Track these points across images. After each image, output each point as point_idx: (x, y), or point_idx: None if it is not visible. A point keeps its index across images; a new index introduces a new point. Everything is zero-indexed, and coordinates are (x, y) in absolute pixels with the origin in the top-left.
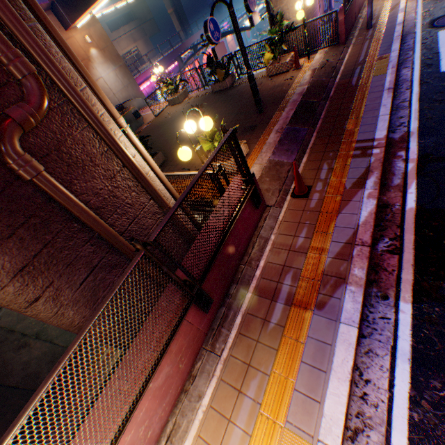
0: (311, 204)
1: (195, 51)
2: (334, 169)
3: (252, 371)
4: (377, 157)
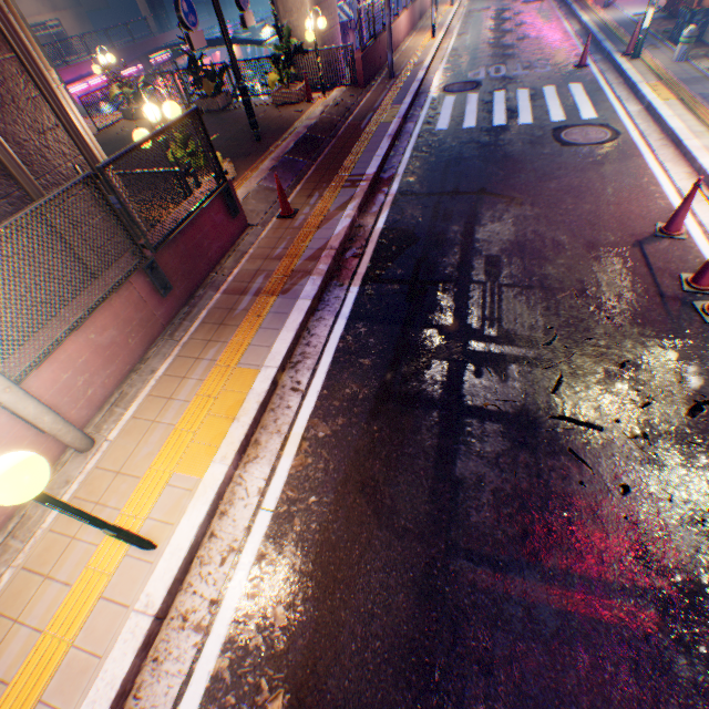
0: (296, 224)
1: (176, 54)
2: (324, 197)
3: (212, 344)
4: (363, 188)
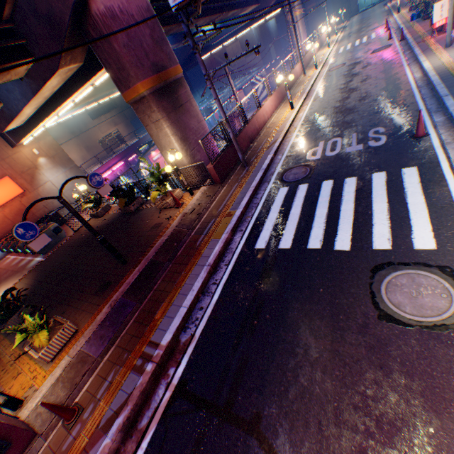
0: (66, 442)
1: (150, 145)
2: (112, 384)
3: None
4: (144, 378)
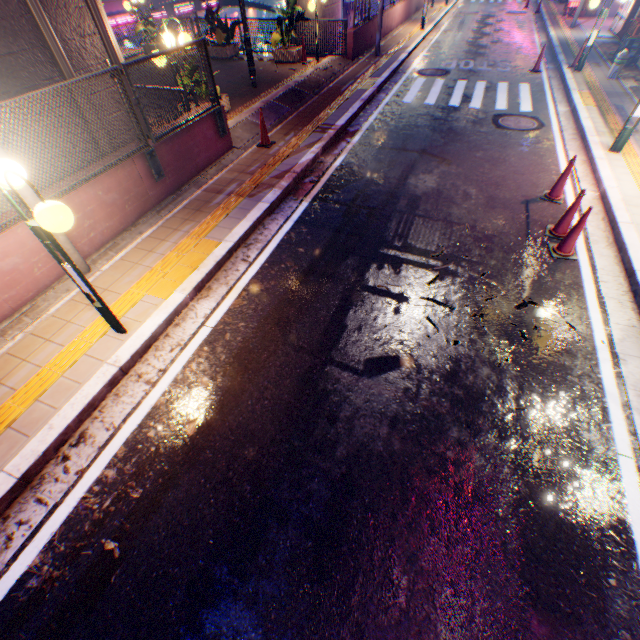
0: (271, 152)
1: (198, 7)
2: (297, 136)
3: (189, 222)
4: (330, 135)
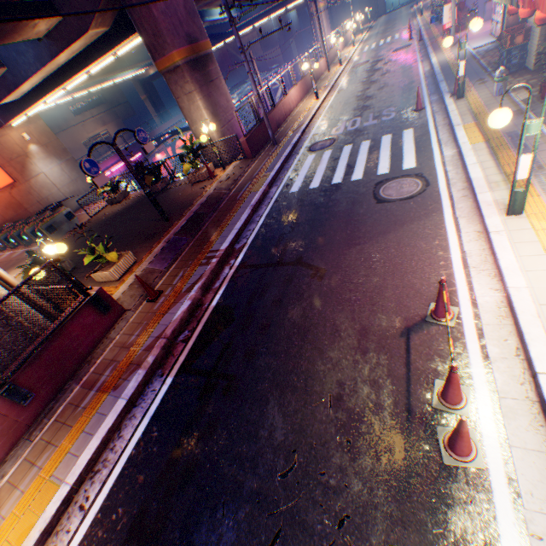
0: (156, 306)
1: (159, 142)
2: (184, 275)
3: (49, 447)
4: (212, 265)
